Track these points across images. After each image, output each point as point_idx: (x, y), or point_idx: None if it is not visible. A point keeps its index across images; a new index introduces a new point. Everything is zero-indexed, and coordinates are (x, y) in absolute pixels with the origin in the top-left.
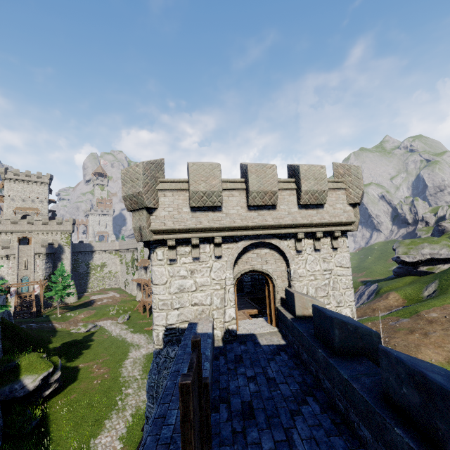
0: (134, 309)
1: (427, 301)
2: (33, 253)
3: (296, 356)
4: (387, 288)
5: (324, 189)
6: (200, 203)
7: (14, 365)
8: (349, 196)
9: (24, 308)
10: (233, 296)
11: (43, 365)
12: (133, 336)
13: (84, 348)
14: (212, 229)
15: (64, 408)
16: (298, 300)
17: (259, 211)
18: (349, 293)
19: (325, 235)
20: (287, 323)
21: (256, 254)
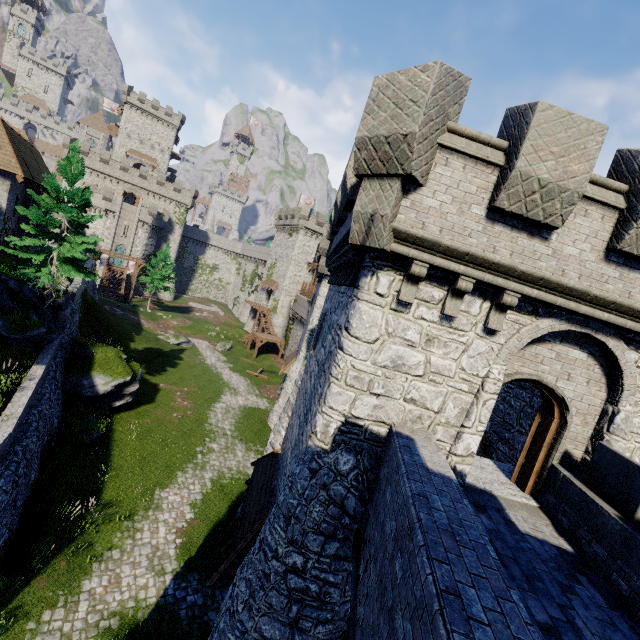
0: (239, 339)
1: None
2: (137, 219)
3: (620, 603)
4: None
5: None
6: (520, 206)
7: (87, 354)
8: None
9: (111, 285)
10: (488, 415)
11: (121, 369)
12: (232, 375)
13: (169, 364)
14: (511, 272)
15: (133, 433)
16: None
17: (626, 271)
18: None
19: None
20: (596, 517)
21: (557, 353)
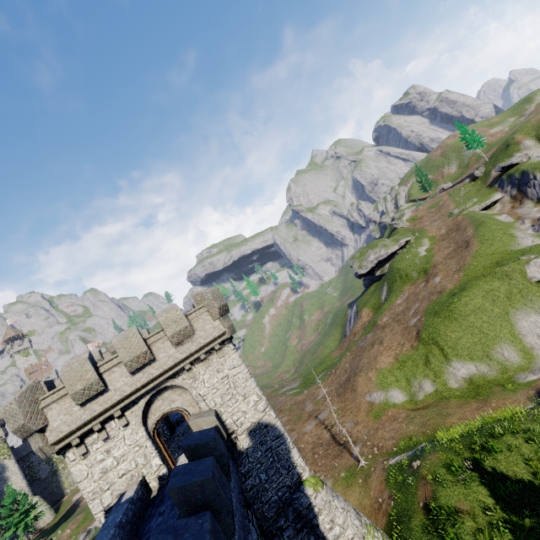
0: None
1: (381, 307)
2: None
3: None
4: (361, 305)
5: (186, 325)
6: (85, 398)
7: None
8: (212, 315)
9: None
10: (152, 448)
11: None
12: None
13: None
14: (108, 409)
15: None
16: (193, 426)
17: (143, 371)
18: (250, 383)
19: (211, 351)
20: None
21: (162, 399)
